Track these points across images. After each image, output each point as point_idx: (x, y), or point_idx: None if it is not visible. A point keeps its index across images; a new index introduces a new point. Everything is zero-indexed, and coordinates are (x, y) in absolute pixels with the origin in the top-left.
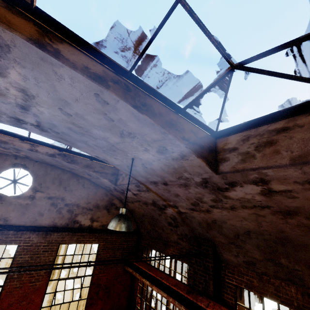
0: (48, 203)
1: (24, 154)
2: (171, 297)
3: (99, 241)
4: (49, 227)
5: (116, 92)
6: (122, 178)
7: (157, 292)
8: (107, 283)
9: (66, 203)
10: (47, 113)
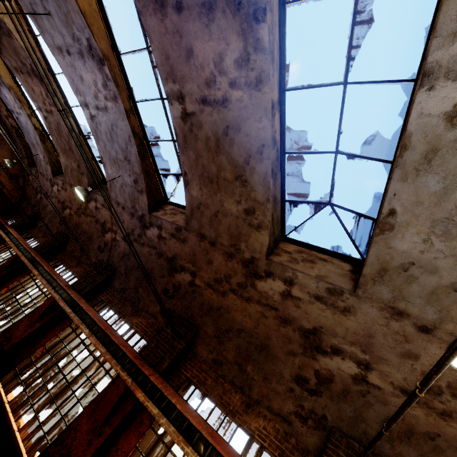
0: None
1: (0, 113)
2: None
3: None
4: None
5: (38, 133)
6: (35, 167)
7: None
8: None
9: None
10: (22, 120)
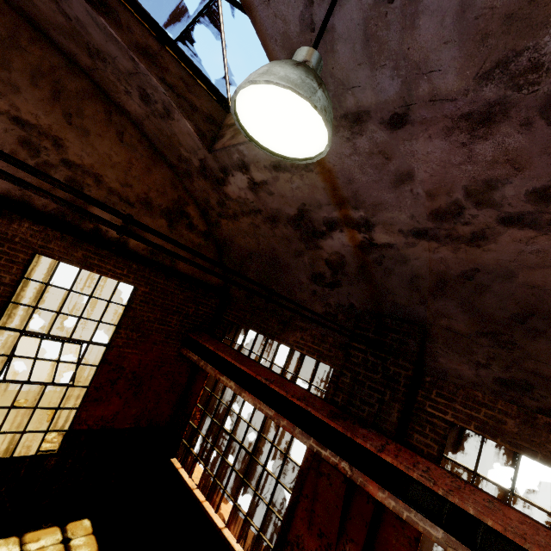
0: (12, 133)
1: None
2: (286, 418)
3: (136, 281)
4: (8, 198)
5: None
6: (235, 132)
7: (251, 404)
8: (138, 370)
9: (65, 158)
10: None
